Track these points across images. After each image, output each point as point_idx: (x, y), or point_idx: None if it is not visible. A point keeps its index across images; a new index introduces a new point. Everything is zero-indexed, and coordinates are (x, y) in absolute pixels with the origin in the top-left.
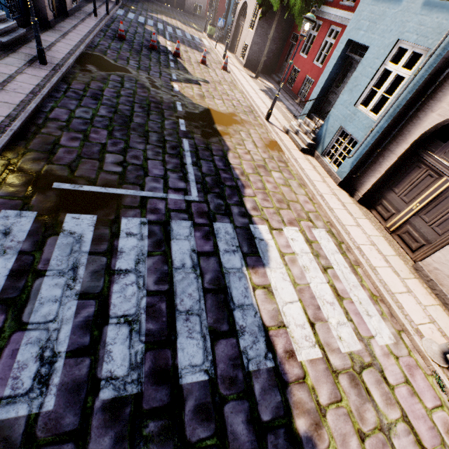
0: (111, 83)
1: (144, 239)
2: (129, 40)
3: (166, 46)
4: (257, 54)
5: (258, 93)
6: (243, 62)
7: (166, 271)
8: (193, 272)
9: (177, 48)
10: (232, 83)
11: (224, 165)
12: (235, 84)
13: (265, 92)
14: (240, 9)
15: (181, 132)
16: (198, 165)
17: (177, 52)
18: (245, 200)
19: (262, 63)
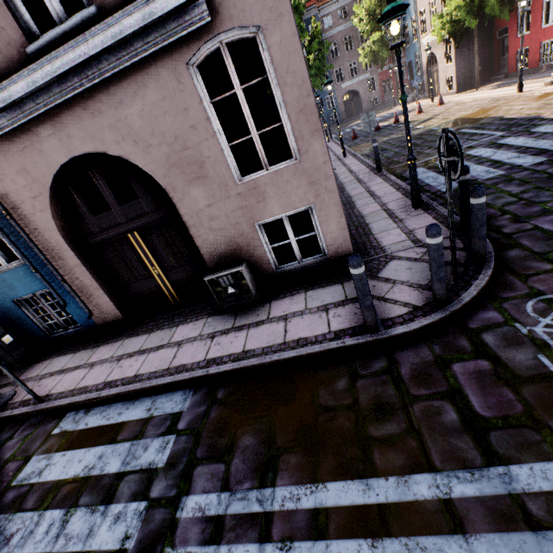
0: (381, 145)
1: (487, 150)
2: (359, 137)
3: (382, 125)
4: (465, 75)
5: (491, 92)
6: (454, 91)
7: (516, 147)
8: (536, 141)
9: (396, 117)
10: (458, 104)
11: (507, 120)
12: (461, 103)
13: (497, 88)
14: (426, 62)
15: (453, 131)
16: (486, 129)
17: (397, 120)
18: (546, 117)
19: (477, 74)
